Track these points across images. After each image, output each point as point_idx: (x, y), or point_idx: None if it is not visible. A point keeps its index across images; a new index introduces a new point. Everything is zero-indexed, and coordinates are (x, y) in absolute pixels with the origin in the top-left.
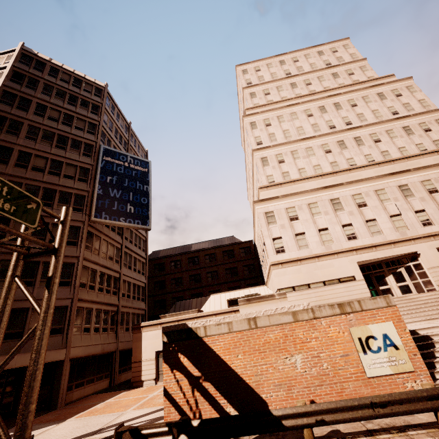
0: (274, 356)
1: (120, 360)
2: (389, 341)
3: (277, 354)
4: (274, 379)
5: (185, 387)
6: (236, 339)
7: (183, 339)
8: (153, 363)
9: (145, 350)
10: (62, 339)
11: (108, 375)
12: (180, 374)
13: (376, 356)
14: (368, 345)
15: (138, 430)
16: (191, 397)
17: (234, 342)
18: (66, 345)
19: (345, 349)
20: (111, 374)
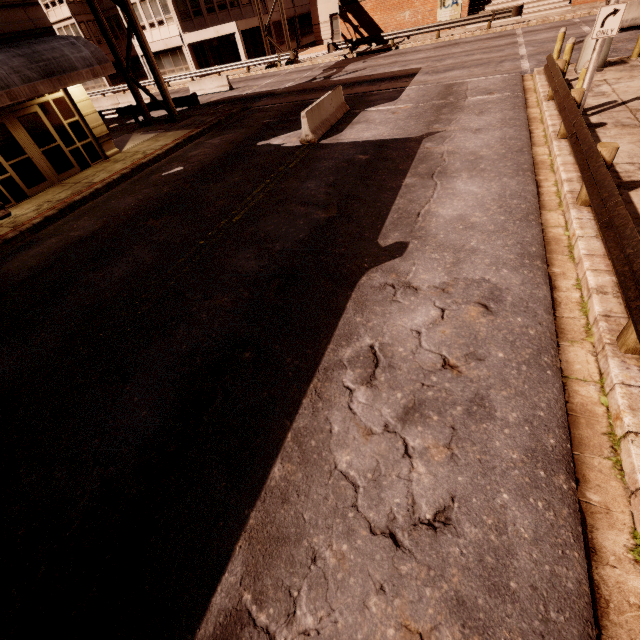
0: (395, 13)
1: (299, 26)
2: (455, 1)
3: (397, 12)
4: (393, 26)
5: (351, 32)
6: (378, 3)
7: (349, 4)
8: (329, 25)
9: (321, 14)
10: (262, 7)
11: (294, 38)
12: (349, 25)
13: (445, 11)
14: (444, 4)
15: (335, 44)
16: (354, 37)
17: (376, 5)
18: (267, 11)
19: (432, 7)
20: (296, 37)
